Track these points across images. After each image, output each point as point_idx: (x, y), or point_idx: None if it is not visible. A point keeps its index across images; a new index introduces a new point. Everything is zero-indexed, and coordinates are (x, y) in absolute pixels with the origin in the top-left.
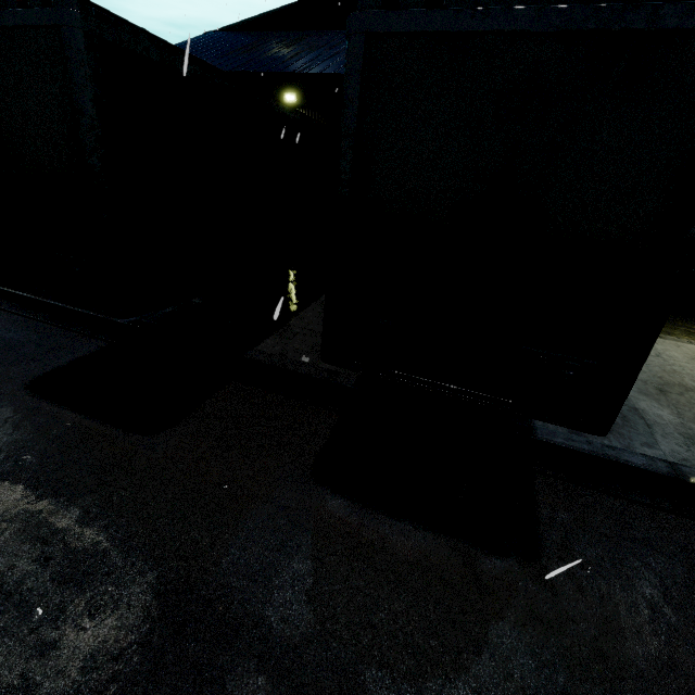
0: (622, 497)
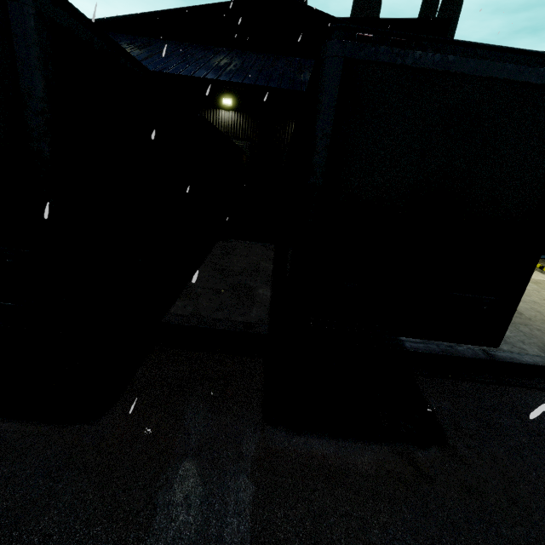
0: (468, 380)
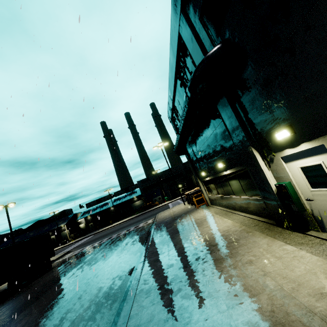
0: None
